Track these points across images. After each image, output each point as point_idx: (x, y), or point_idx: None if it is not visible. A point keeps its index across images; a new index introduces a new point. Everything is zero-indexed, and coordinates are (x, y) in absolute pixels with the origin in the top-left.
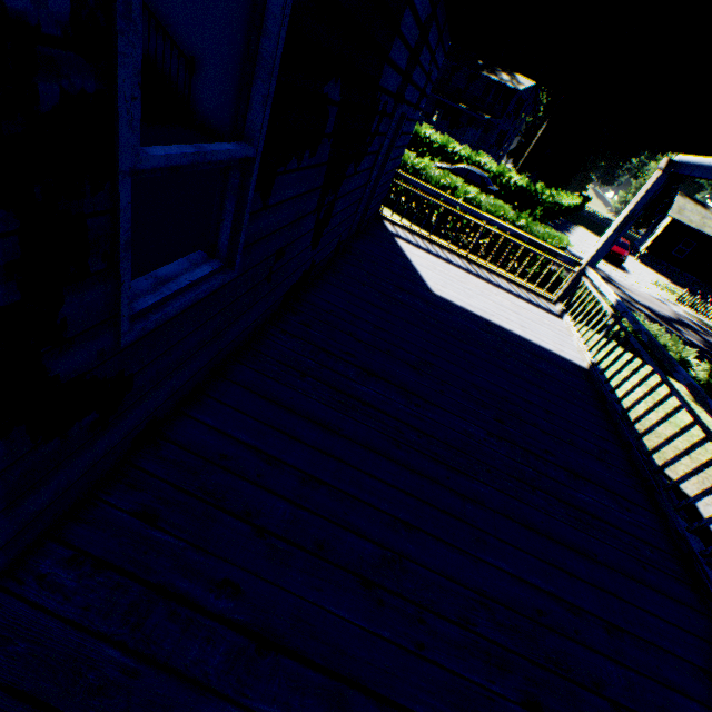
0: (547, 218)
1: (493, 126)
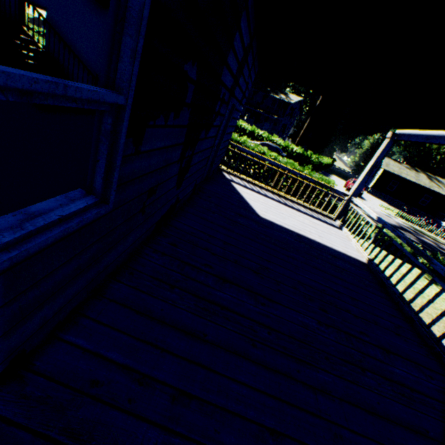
0: (316, 170)
1: (279, 121)
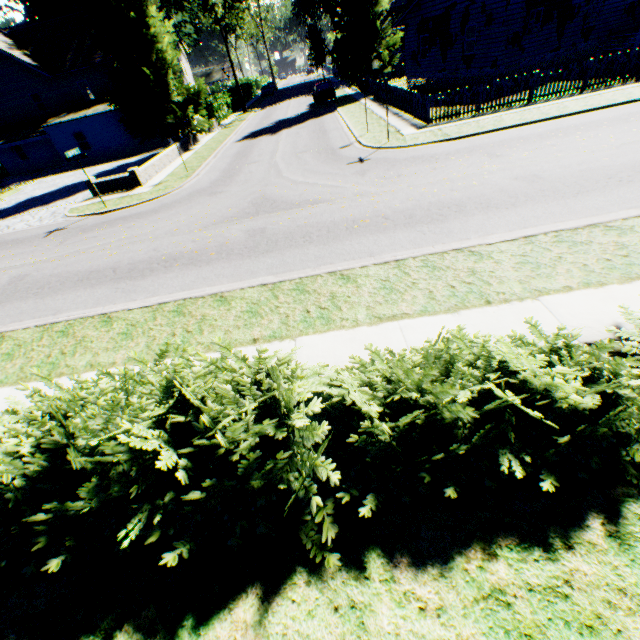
0: None
1: None
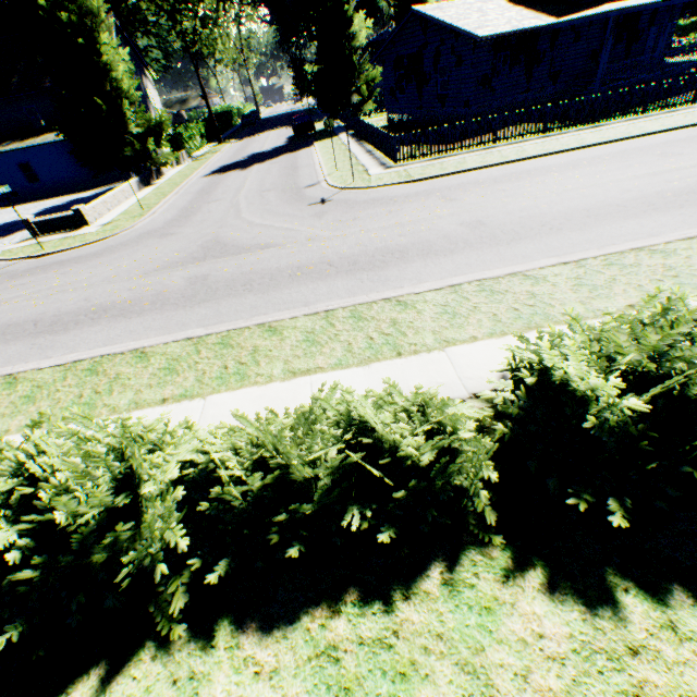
0: None
1: None
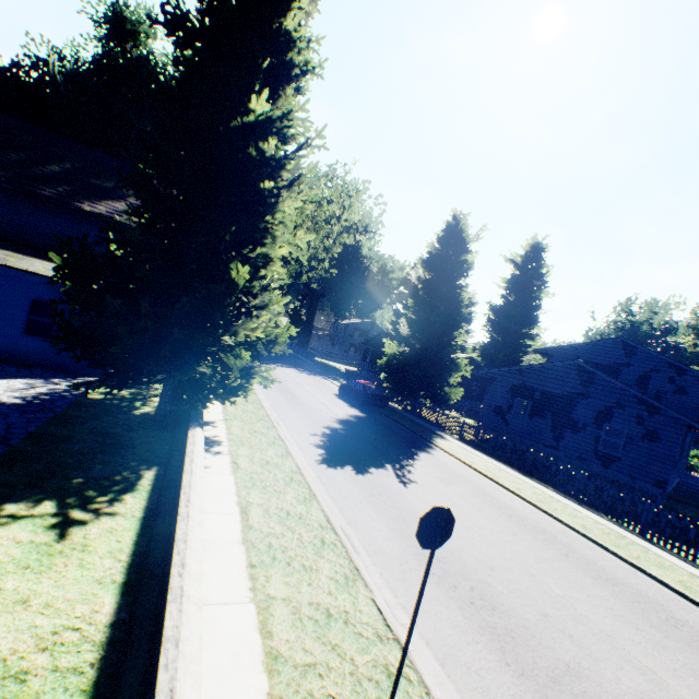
0: None
1: None
